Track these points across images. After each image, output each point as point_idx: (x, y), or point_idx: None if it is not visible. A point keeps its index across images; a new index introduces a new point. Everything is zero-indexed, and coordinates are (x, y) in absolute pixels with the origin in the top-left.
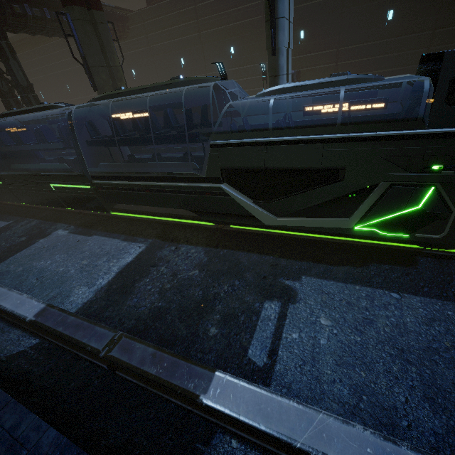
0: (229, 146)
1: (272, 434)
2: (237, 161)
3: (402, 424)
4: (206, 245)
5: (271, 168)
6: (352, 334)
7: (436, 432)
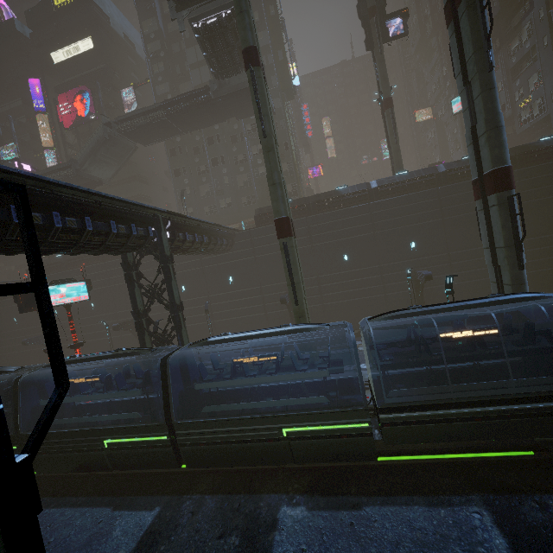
0: None
1: None
2: None
3: None
4: None
5: None
6: None
7: None
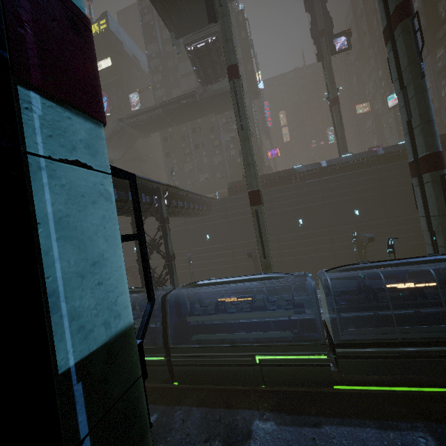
0: None
1: None
2: None
3: None
4: None
5: None
6: None
7: None
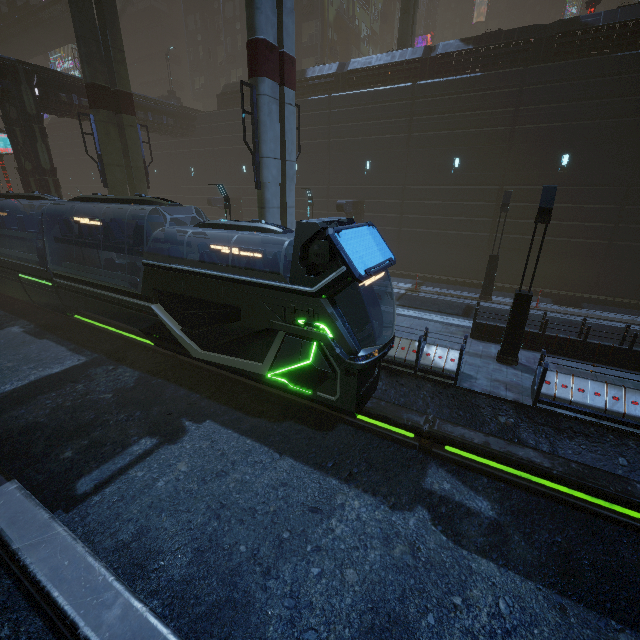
0: (156, 267)
1: (3, 536)
2: (164, 283)
3: (151, 567)
4: (146, 371)
5: (188, 296)
6: (194, 482)
7: (174, 579)
